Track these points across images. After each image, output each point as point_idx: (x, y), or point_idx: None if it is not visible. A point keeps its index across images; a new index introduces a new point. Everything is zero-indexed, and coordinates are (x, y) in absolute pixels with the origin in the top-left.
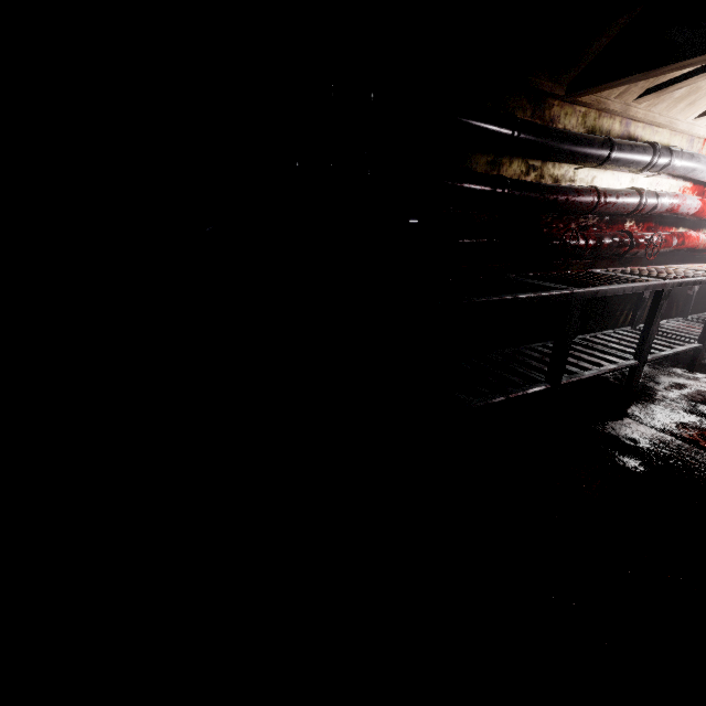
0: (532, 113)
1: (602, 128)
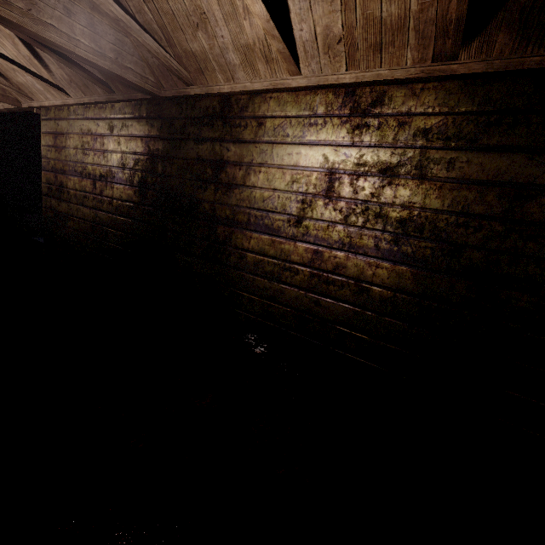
0: None
1: None
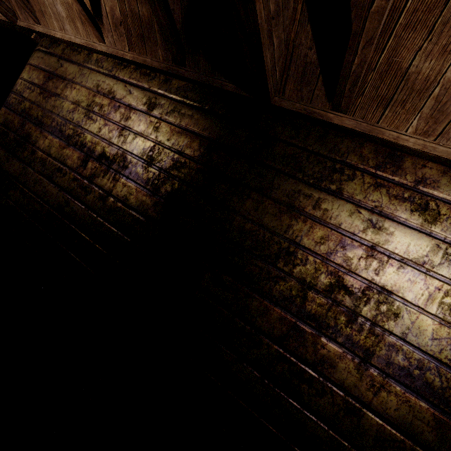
0: None
1: None
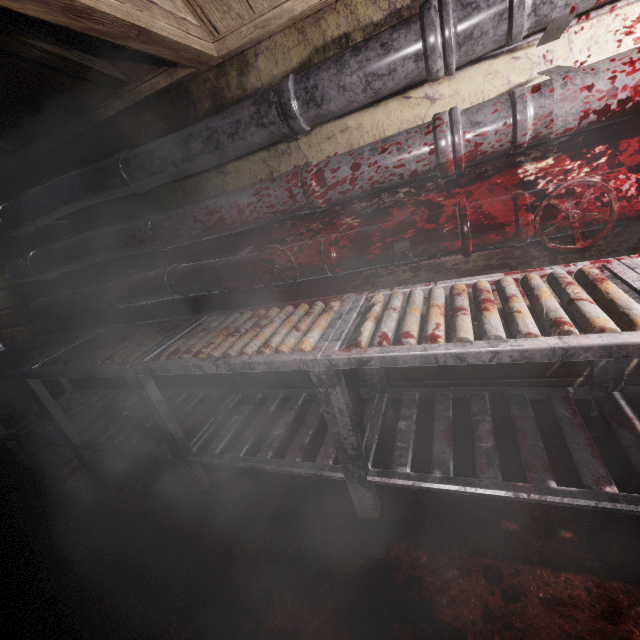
0: (182, 113)
1: (324, 42)
